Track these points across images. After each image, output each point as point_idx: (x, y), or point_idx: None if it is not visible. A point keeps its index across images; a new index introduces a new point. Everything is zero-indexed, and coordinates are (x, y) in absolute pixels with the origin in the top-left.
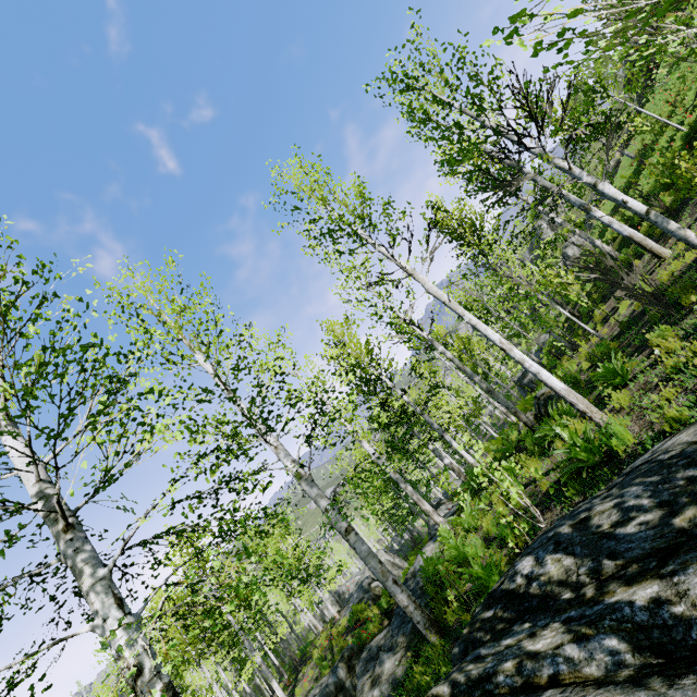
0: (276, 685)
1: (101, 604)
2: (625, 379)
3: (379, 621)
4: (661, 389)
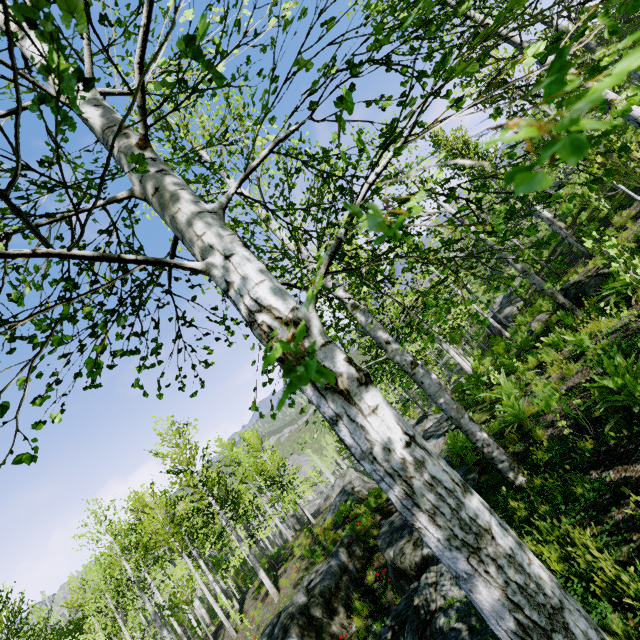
0: (263, 574)
1: (218, 238)
2: None
3: (371, 516)
4: None
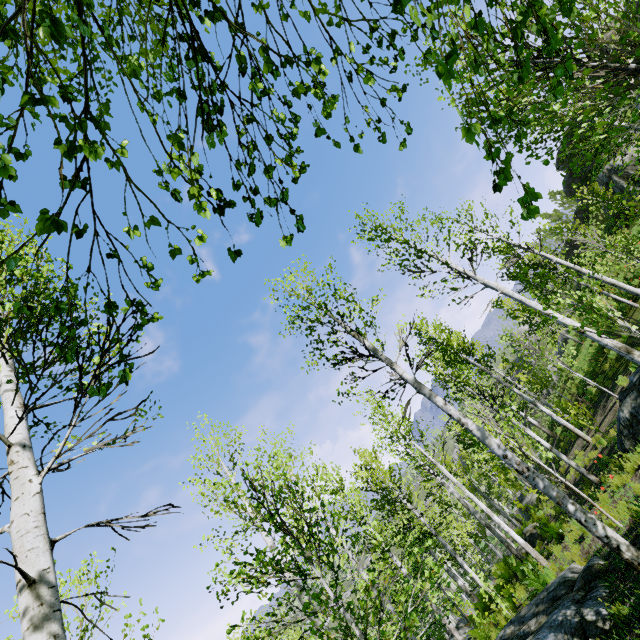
0: None
1: None
2: (561, 536)
3: None
4: (568, 550)
